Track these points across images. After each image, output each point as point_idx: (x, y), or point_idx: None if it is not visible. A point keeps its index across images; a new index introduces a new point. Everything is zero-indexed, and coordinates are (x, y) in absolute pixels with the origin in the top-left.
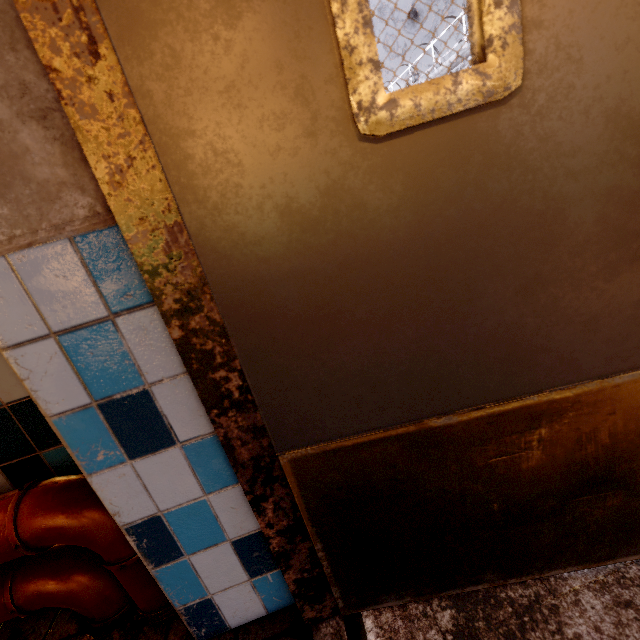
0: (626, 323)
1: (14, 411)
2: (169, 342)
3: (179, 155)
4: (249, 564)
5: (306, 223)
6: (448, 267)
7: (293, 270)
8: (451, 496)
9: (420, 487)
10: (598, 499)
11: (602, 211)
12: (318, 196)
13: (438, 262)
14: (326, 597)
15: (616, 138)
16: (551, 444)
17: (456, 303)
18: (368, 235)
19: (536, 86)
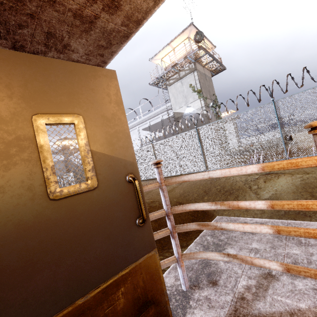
0: (137, 242)
1: None
2: None
3: None
4: None
5: (26, 228)
6: (82, 235)
7: (17, 247)
8: None
9: None
10: (147, 312)
11: (123, 212)
12: (32, 218)
13: (78, 234)
14: None
15: (122, 196)
16: (126, 294)
17: (86, 247)
18: (52, 228)
19: (101, 186)
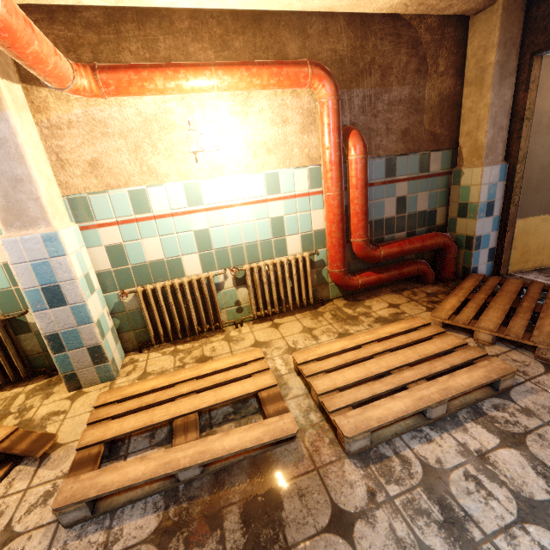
0: None
1: (417, 214)
2: (502, 190)
3: (530, 153)
4: (488, 257)
5: (543, 169)
6: None
7: (537, 177)
8: (544, 236)
9: (539, 233)
10: None
11: None
12: (547, 164)
13: None
14: (506, 267)
15: None
16: None
17: None
18: None
19: None
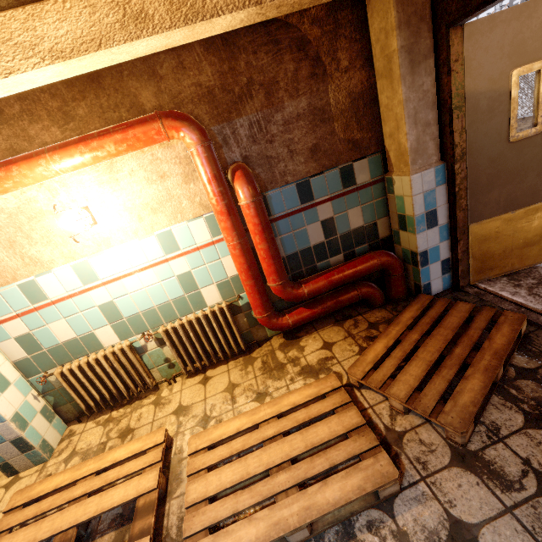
0: None
1: (353, 232)
2: (444, 195)
3: (471, 147)
4: (443, 270)
5: (493, 161)
6: (521, 170)
7: (487, 172)
8: (510, 237)
9: (503, 234)
10: None
11: None
12: (497, 155)
13: (519, 169)
14: (467, 278)
15: None
16: (539, 219)
17: (521, 179)
18: (505, 163)
19: None
